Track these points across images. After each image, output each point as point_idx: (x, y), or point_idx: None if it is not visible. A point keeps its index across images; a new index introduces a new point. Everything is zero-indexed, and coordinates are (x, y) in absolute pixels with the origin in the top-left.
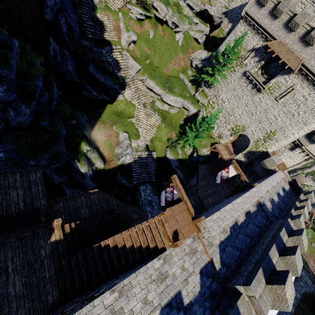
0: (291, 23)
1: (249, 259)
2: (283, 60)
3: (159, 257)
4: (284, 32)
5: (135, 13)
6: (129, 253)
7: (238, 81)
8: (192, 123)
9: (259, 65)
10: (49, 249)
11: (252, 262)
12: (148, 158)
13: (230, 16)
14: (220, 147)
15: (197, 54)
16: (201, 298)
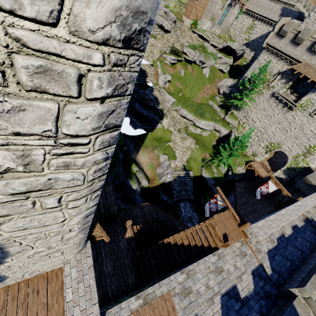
0: (314, 47)
1: (301, 269)
2: (312, 79)
3: (214, 254)
4: (308, 55)
5: (169, 60)
6: (187, 249)
7: (268, 102)
8: (224, 143)
9: (287, 85)
10: (125, 243)
11: (305, 271)
12: (186, 177)
13: (252, 46)
14: (255, 165)
15: (223, 82)
16: (255, 296)
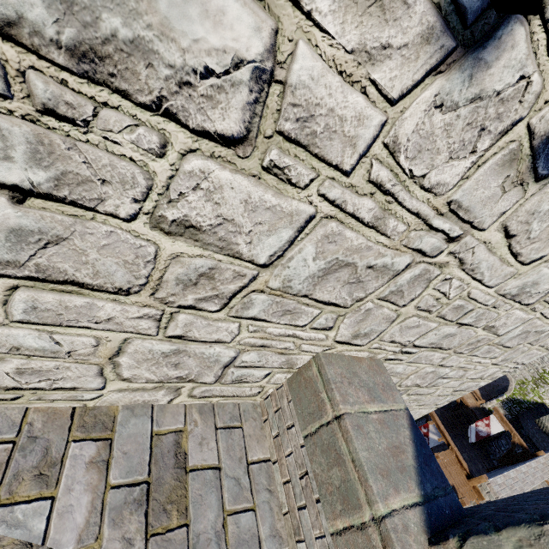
0: None
1: None
2: None
3: None
4: None
5: None
6: None
7: None
8: None
9: None
10: None
11: None
12: None
13: None
14: None
15: None
16: None
